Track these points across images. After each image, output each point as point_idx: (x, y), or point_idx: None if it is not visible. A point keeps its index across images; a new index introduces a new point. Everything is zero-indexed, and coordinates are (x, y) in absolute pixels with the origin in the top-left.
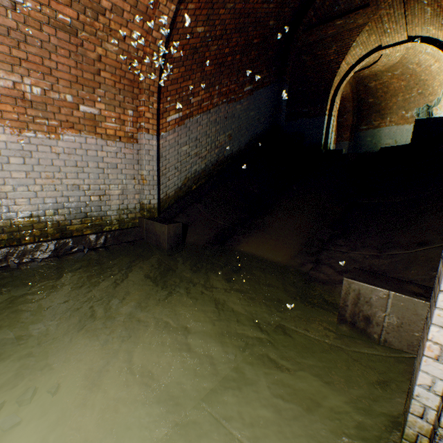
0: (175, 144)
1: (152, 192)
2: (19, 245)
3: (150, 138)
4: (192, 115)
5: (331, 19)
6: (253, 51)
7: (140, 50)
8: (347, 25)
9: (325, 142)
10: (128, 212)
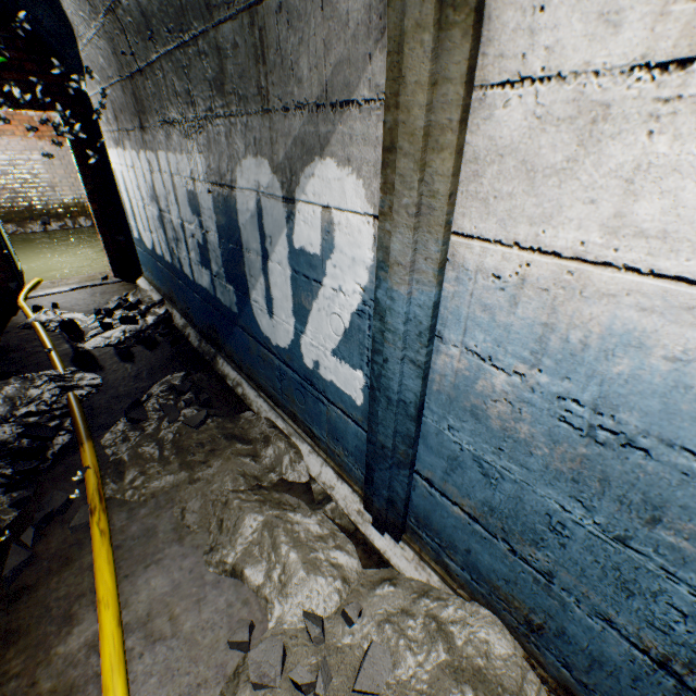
0: None
1: None
2: (72, 217)
3: None
4: None
5: None
6: None
7: None
8: None
9: None
10: None
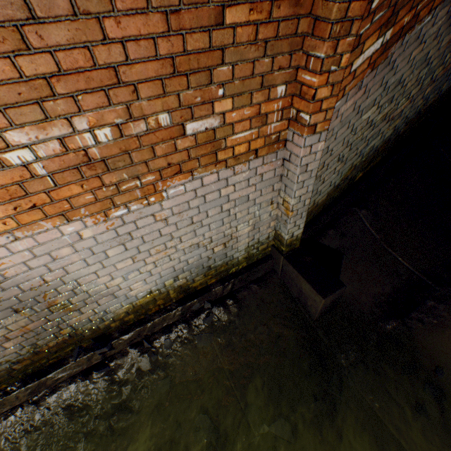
0: (351, 114)
1: (298, 221)
2: (147, 321)
3: (313, 141)
4: (411, 24)
5: None
6: None
7: None
8: None
9: None
10: (258, 245)
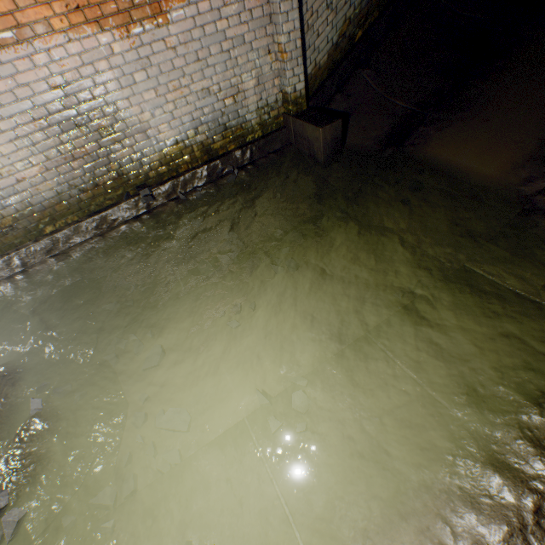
0: None
1: (296, 71)
2: (179, 176)
3: None
4: None
5: None
6: None
7: None
8: None
9: None
10: (269, 111)
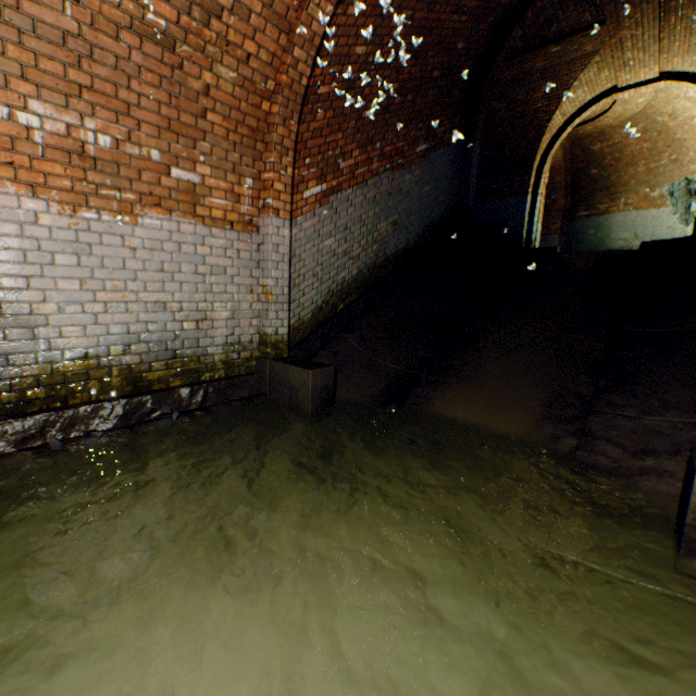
0: (314, 235)
1: (280, 314)
2: (65, 408)
3: (280, 225)
4: (340, 189)
5: (543, 45)
6: (431, 90)
7: (271, 80)
8: (568, 53)
9: (528, 235)
10: (240, 349)
